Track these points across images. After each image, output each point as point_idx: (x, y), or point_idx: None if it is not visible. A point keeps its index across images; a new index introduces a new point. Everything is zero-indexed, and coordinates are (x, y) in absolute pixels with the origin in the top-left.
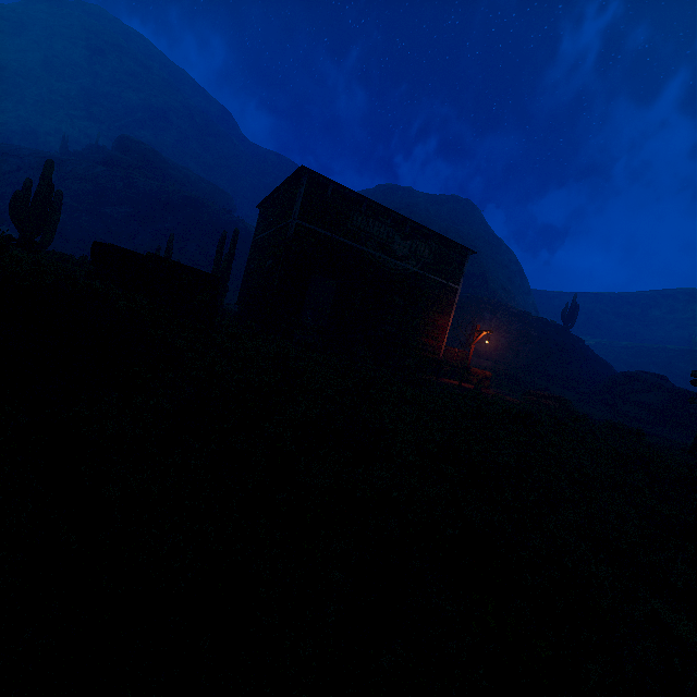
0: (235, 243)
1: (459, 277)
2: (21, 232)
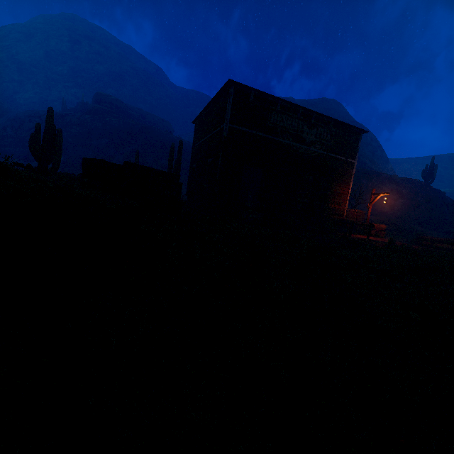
0: (181, 151)
1: (354, 153)
2: (38, 162)
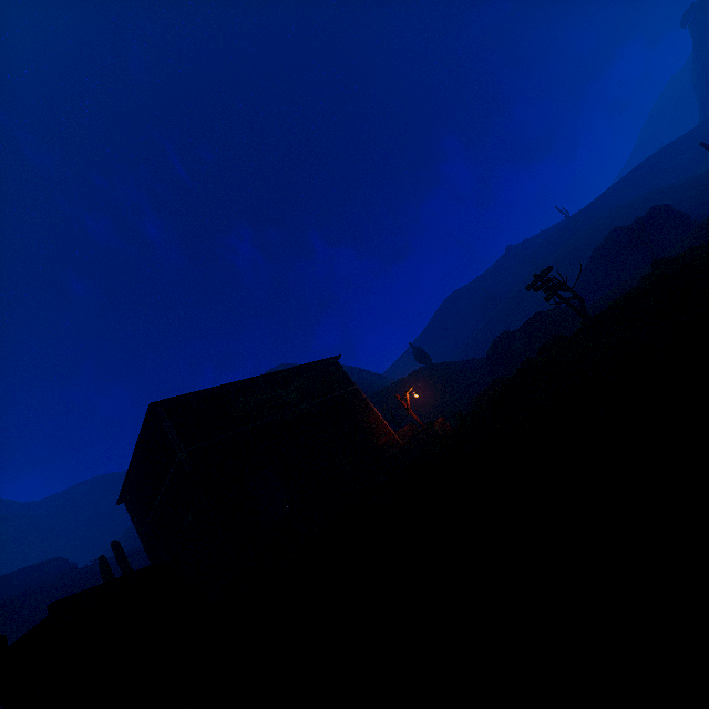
0: (124, 556)
1: (348, 380)
2: None
